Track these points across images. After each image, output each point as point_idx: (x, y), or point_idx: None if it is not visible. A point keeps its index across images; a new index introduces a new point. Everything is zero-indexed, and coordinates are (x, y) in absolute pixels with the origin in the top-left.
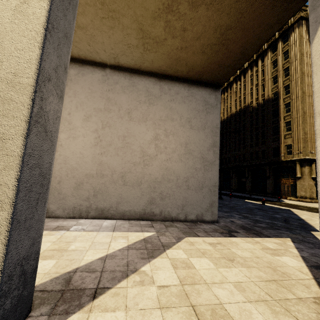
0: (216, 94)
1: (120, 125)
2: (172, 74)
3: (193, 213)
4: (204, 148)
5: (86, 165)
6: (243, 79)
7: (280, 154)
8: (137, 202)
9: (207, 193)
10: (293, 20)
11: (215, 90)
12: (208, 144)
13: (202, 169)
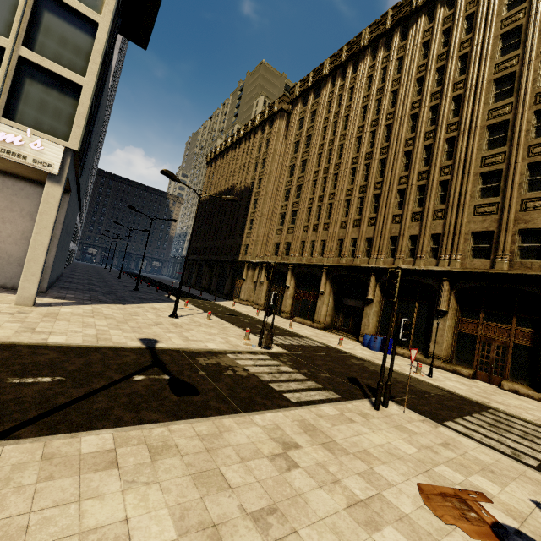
0: (65, 197)
1: None
2: (16, 174)
3: None
4: None
5: None
6: (238, 150)
7: (240, 253)
8: None
9: None
10: (277, 107)
11: (64, 193)
12: None
13: None
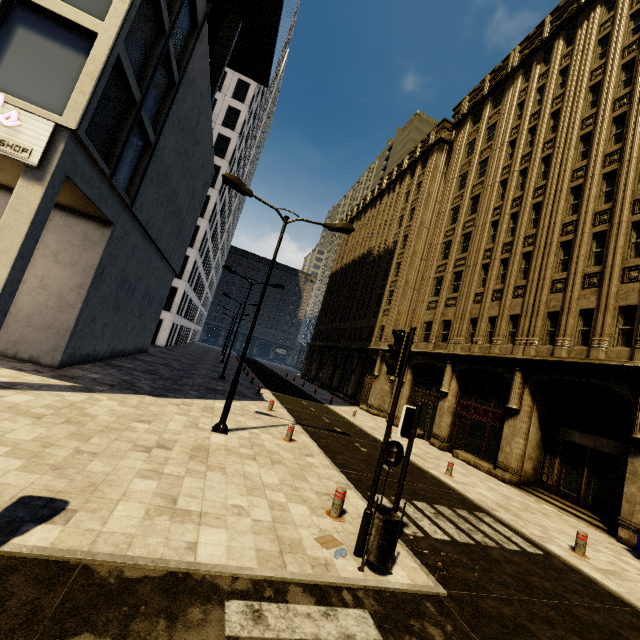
0: (104, 231)
1: None
2: None
3: (28, 352)
4: (67, 287)
5: None
6: (379, 206)
7: (372, 338)
8: None
9: (54, 336)
10: (434, 139)
11: (104, 226)
12: (74, 284)
13: (56, 309)
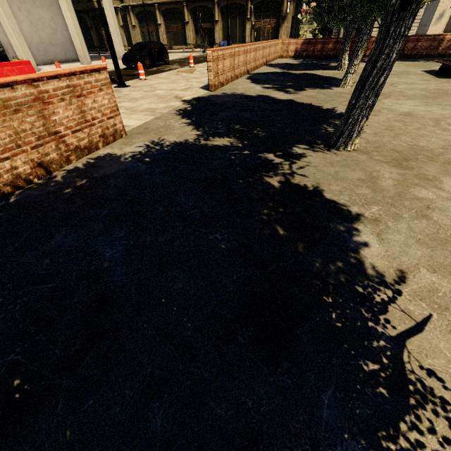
0: None
1: (35, 12)
2: None
3: None
4: None
5: (35, 38)
6: None
7: None
8: (61, 55)
9: None
10: None
11: None
12: None
13: None
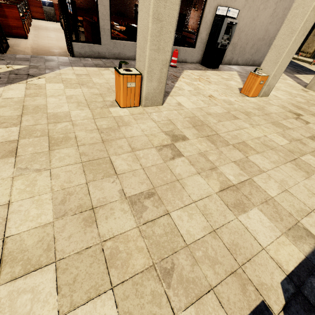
0: None
1: None
2: None
3: None
4: None
5: (261, 32)
6: None
7: None
8: None
9: None
10: None
11: None
12: None
13: None
